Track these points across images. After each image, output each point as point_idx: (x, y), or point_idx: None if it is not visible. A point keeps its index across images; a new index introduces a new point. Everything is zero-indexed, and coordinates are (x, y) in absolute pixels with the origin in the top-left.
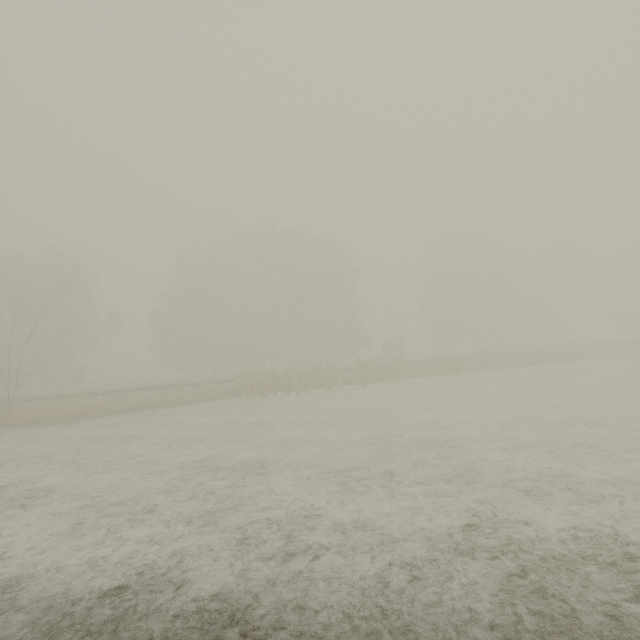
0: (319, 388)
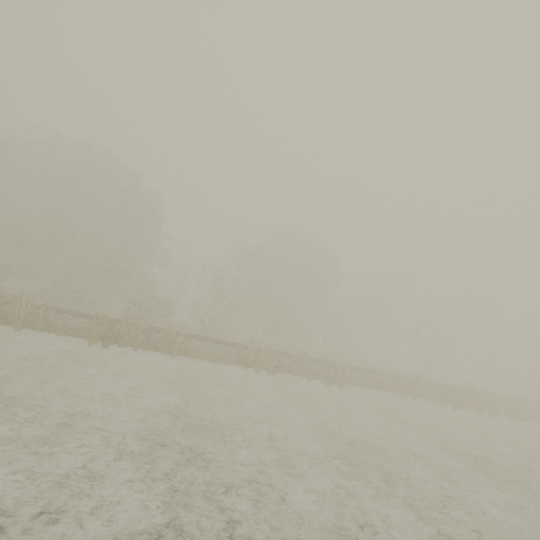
0: None
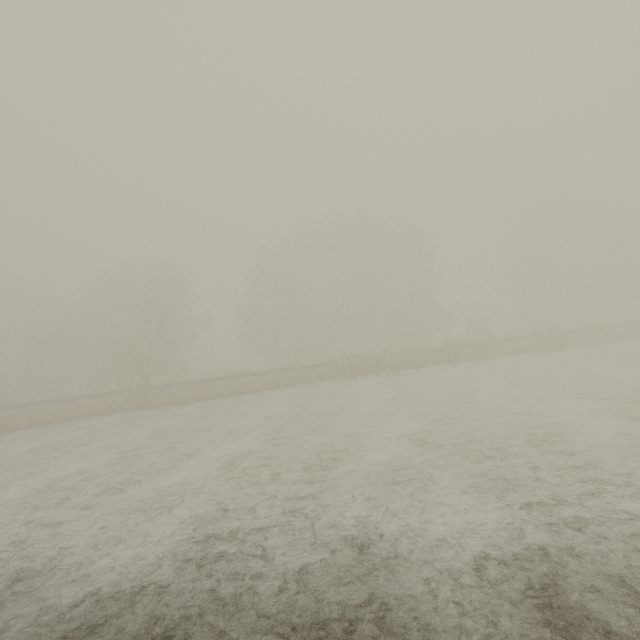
0: (406, 370)
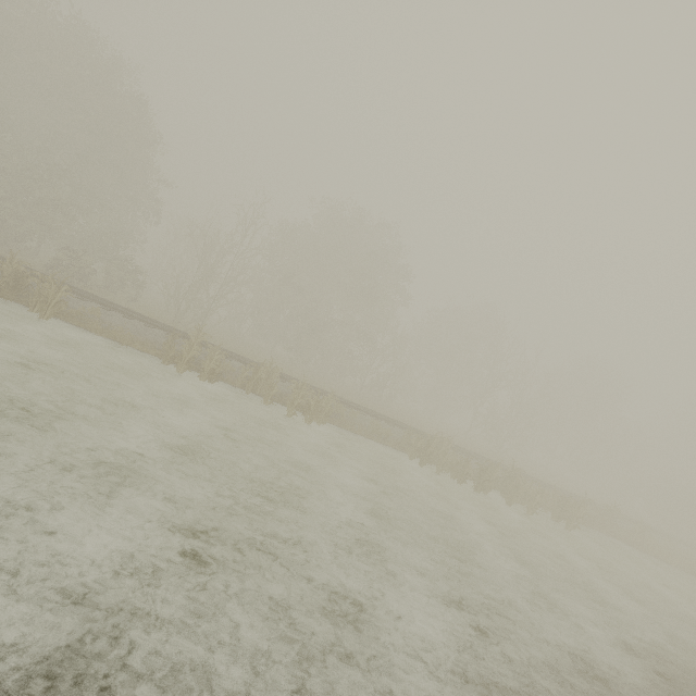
0: None
